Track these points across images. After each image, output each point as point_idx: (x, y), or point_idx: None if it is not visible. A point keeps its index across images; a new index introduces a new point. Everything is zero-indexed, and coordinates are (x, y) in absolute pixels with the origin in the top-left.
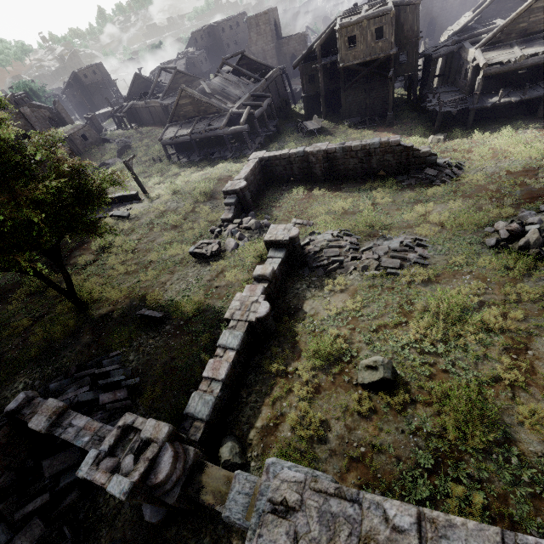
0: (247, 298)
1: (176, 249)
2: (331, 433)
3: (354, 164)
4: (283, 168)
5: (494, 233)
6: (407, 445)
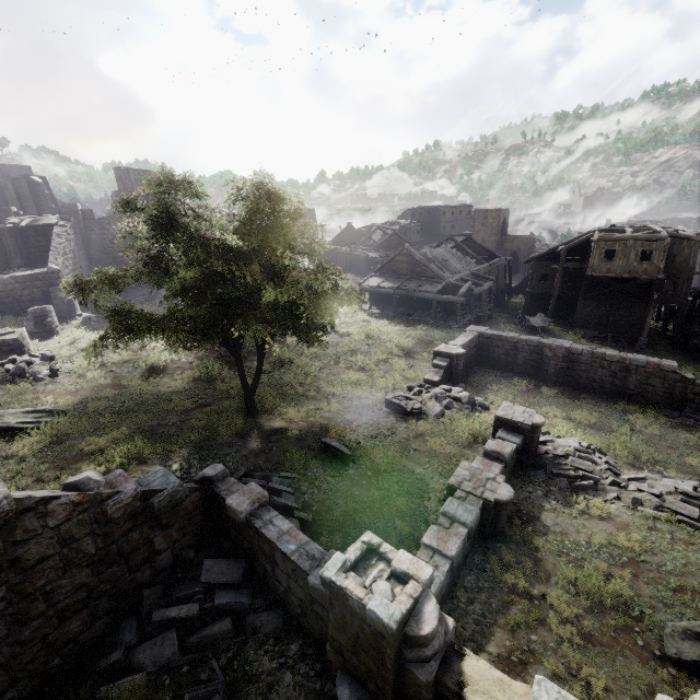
0: (480, 471)
1: (364, 391)
2: None
3: (602, 375)
4: (504, 352)
5: None
6: None
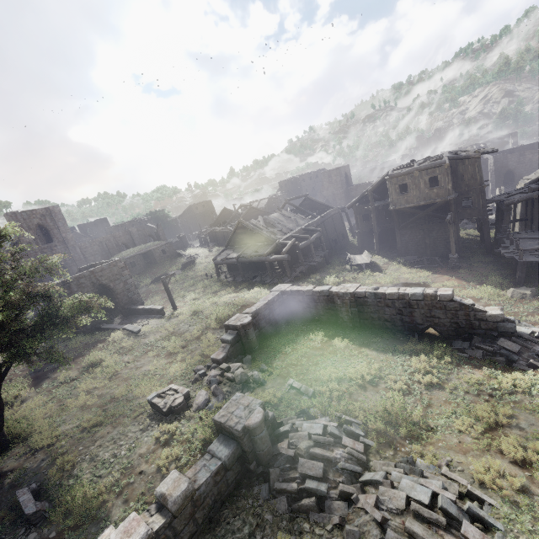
0: None
1: (147, 387)
2: None
3: (390, 314)
4: (306, 305)
5: None
6: None
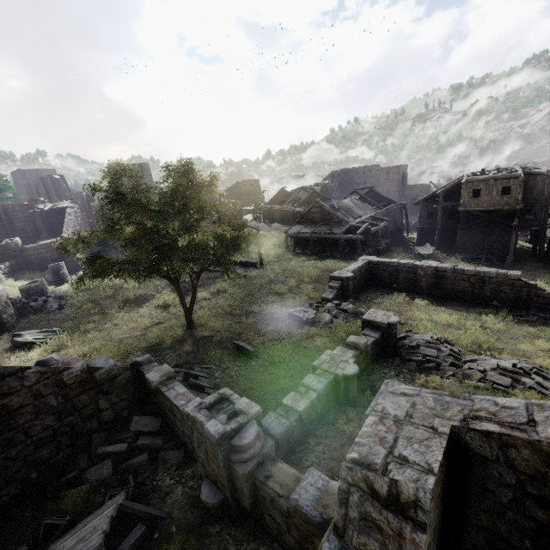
0: (337, 356)
1: (276, 309)
2: None
3: (464, 286)
4: (388, 274)
5: None
6: None
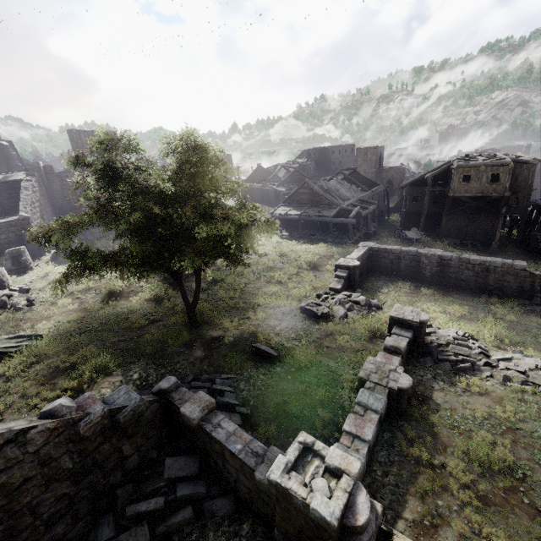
0: (383, 364)
1: (283, 301)
2: None
3: (467, 275)
4: (389, 261)
5: None
6: None
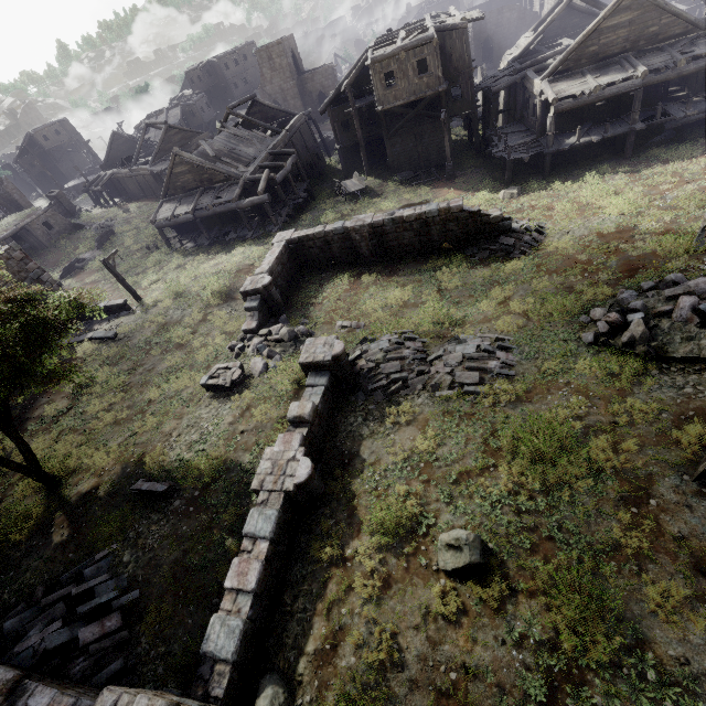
0: (281, 455)
1: (183, 380)
2: (409, 653)
3: (409, 238)
4: (319, 250)
5: (591, 323)
6: (511, 665)
